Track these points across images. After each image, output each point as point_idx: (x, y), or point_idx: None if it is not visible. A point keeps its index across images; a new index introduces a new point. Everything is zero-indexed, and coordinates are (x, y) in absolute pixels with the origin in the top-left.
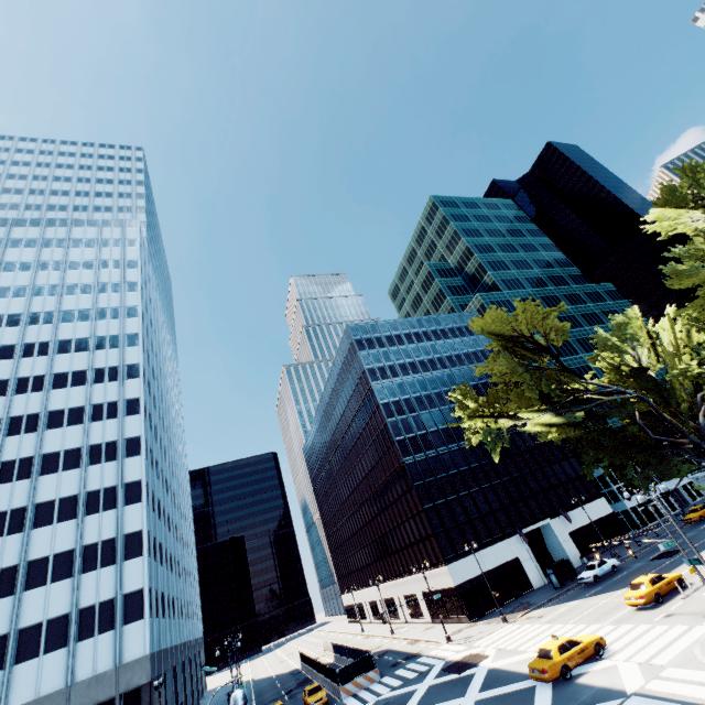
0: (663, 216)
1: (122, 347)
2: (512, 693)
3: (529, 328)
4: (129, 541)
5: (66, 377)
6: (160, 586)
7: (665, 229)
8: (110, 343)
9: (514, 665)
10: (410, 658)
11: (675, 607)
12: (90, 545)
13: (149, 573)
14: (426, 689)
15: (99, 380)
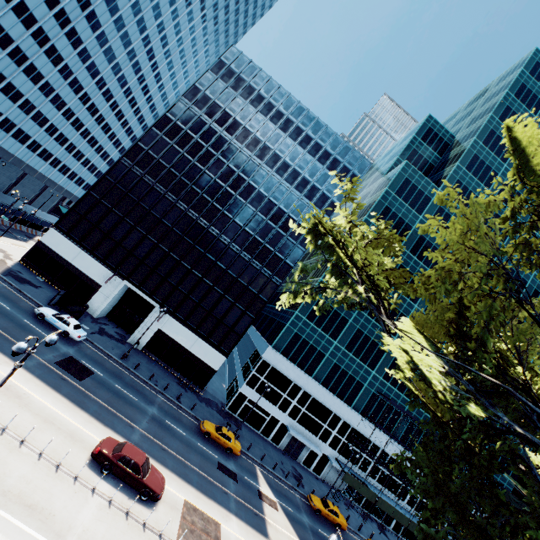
0: None
1: None
2: None
3: None
4: None
5: None
6: None
7: None
8: None
9: None
10: None
11: None
12: None
13: None
14: None
15: None
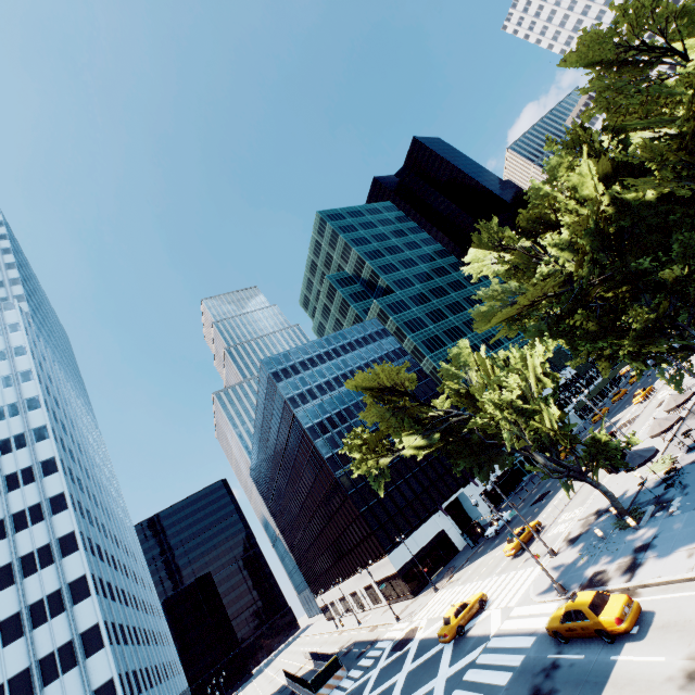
0: (477, 256)
1: (31, 444)
2: (430, 658)
3: (388, 381)
4: (87, 638)
5: None
6: (129, 667)
7: (477, 271)
8: (16, 443)
9: (436, 632)
10: (370, 645)
11: (532, 551)
12: (46, 657)
13: (115, 660)
14: (378, 672)
15: (13, 487)
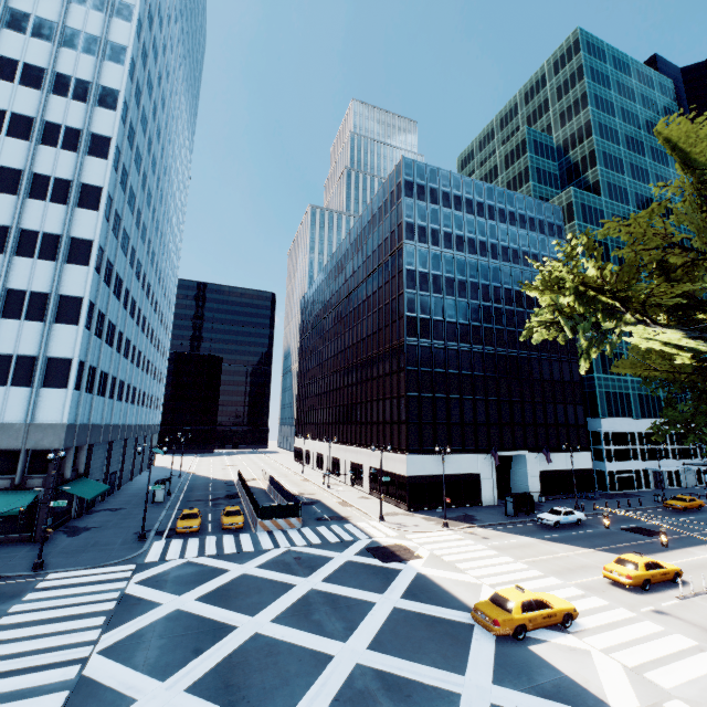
0: None
1: (100, 57)
2: (442, 621)
3: None
4: (64, 304)
5: (14, 67)
6: (100, 365)
7: None
8: (85, 44)
9: (449, 584)
10: (337, 519)
11: (669, 605)
12: (16, 291)
13: (84, 346)
14: (343, 562)
15: (60, 91)
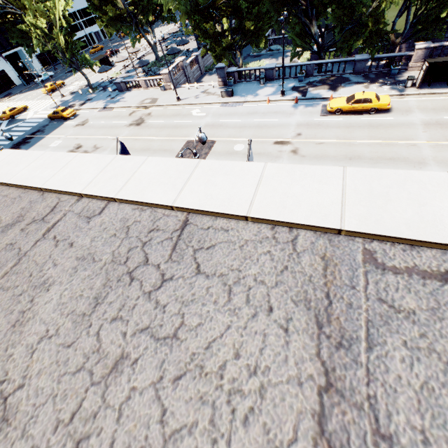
0: None
1: None
2: None
3: None
4: None
5: None
6: None
7: None
8: None
9: None
10: None
11: (56, 94)
12: None
13: None
14: None
15: None
